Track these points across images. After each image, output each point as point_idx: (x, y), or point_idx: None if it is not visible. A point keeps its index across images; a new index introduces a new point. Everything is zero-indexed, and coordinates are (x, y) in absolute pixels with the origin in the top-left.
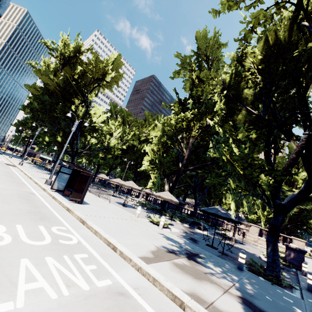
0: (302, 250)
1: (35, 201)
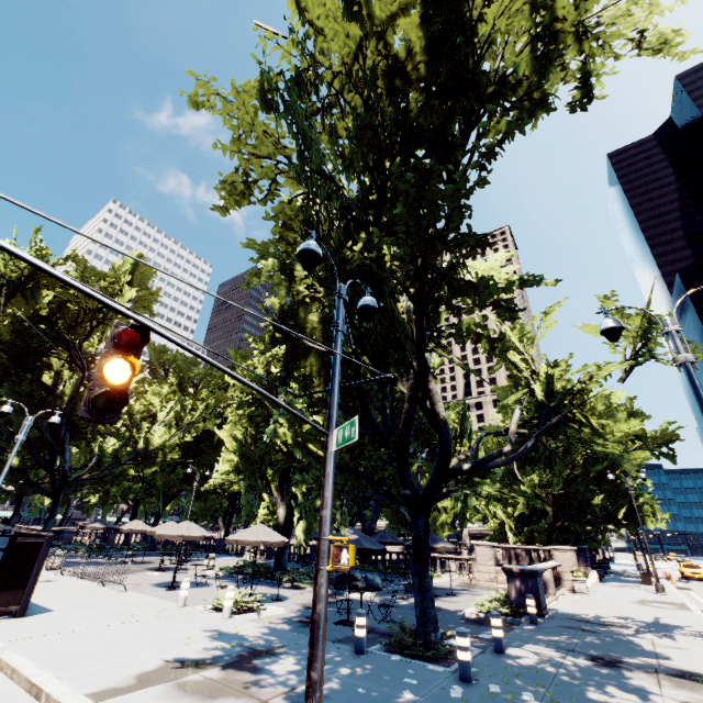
0: (530, 572)
1: None
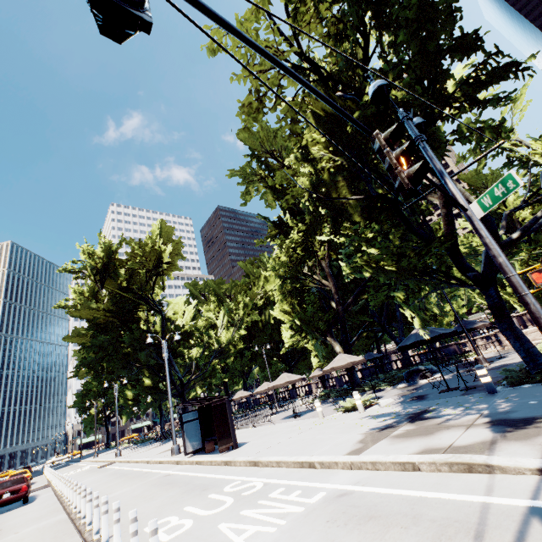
0: None
1: (179, 479)
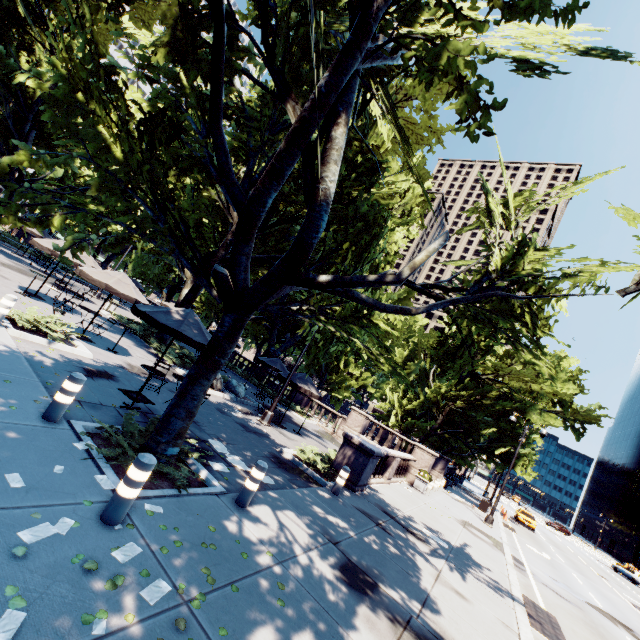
0: (367, 449)
1: None
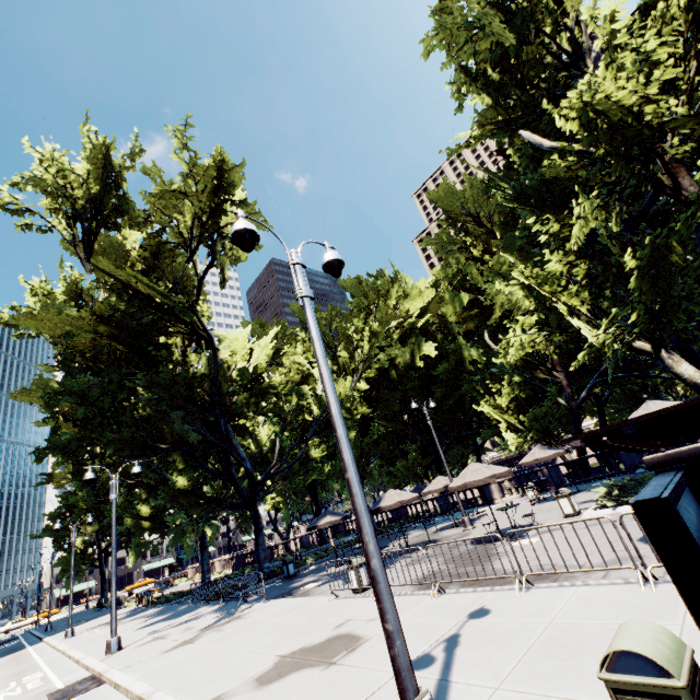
0: None
1: None
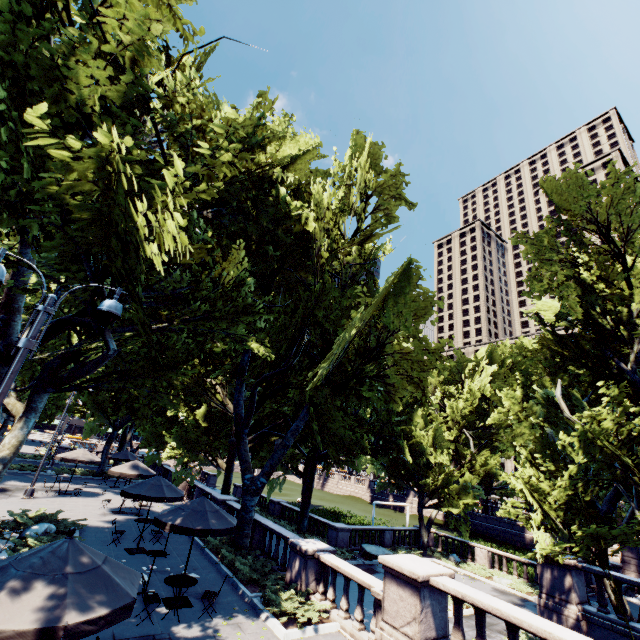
0: None
1: None
